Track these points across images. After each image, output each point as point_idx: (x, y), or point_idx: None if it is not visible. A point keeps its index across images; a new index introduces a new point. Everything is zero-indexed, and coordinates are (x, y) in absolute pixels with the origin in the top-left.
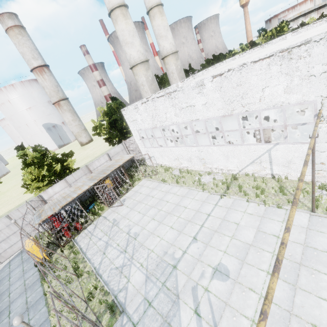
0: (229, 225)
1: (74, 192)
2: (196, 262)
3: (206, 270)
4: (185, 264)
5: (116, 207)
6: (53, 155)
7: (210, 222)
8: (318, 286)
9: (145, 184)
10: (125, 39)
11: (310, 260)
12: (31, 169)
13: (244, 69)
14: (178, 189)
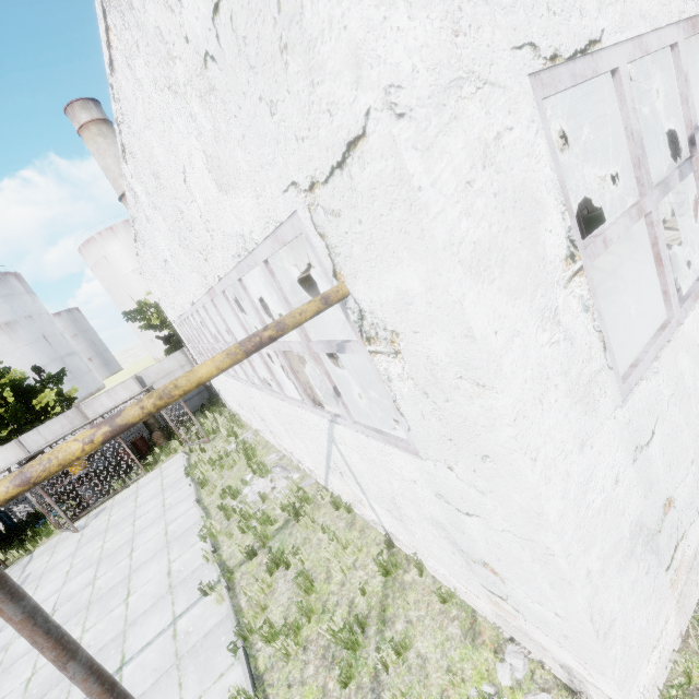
0: None
1: None
2: None
3: None
4: None
5: (69, 533)
6: (11, 381)
7: None
8: None
9: (168, 470)
10: None
11: None
12: None
13: (124, 110)
14: (184, 510)
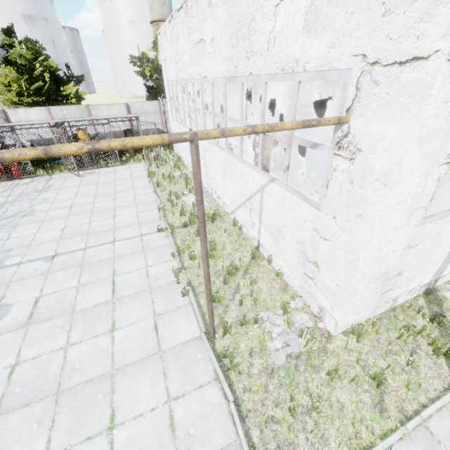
0: (105, 268)
1: (24, 123)
2: (4, 283)
3: None
4: None
5: (73, 175)
6: (50, 66)
7: (99, 250)
8: (7, 448)
9: (134, 169)
10: None
11: (75, 400)
12: (10, 70)
13: None
14: (146, 192)
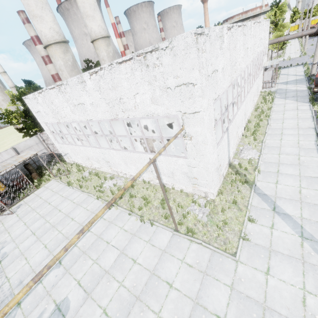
0: (100, 244)
1: None
2: (45, 296)
3: (47, 308)
4: (31, 300)
5: (5, 216)
6: None
7: (85, 239)
8: None
9: (51, 186)
10: (32, 11)
11: (148, 293)
12: None
13: (113, 70)
14: (77, 195)
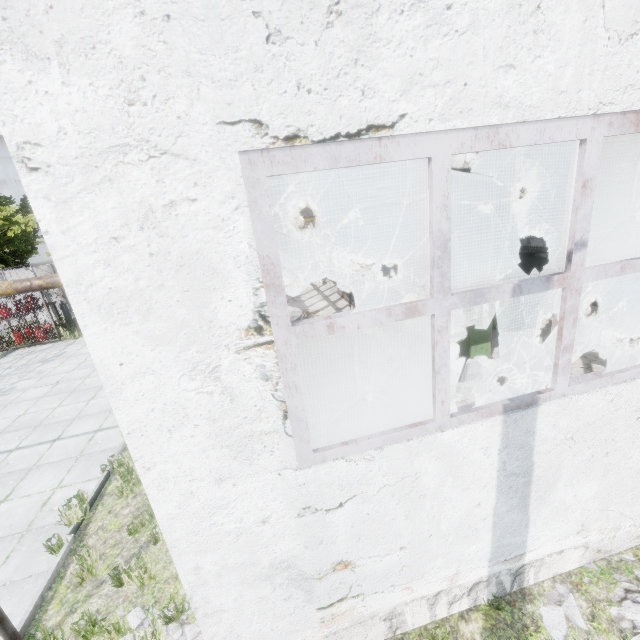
0: (5, 486)
1: None
2: None
3: None
4: None
5: None
6: None
7: (27, 453)
8: None
9: None
10: None
11: None
12: None
13: None
14: None
